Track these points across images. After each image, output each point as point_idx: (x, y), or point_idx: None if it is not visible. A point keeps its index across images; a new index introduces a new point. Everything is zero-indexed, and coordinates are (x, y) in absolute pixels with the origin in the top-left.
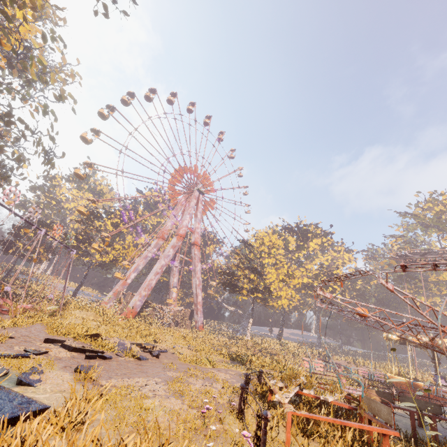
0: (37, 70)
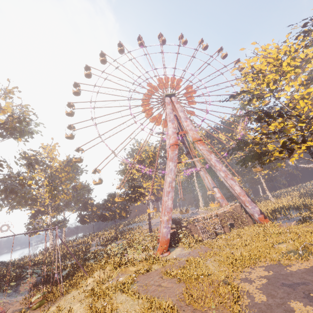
0: None
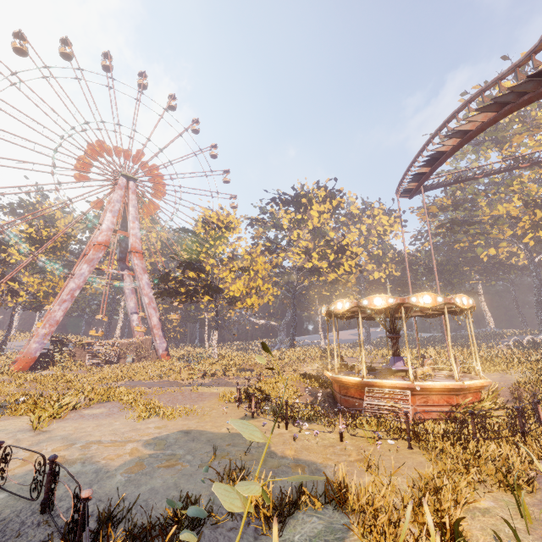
0: None
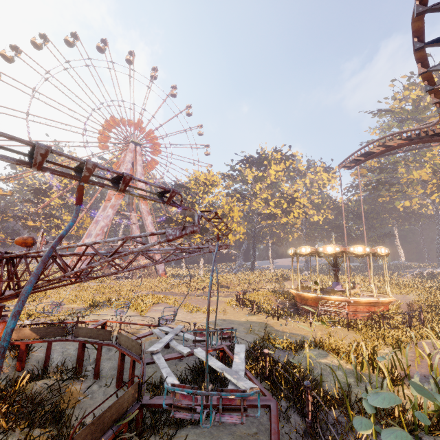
0: None
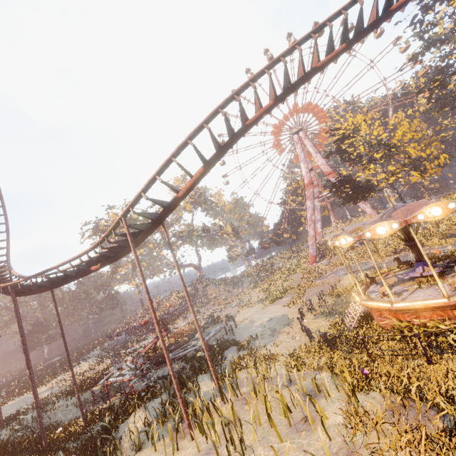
0: (186, 226)
